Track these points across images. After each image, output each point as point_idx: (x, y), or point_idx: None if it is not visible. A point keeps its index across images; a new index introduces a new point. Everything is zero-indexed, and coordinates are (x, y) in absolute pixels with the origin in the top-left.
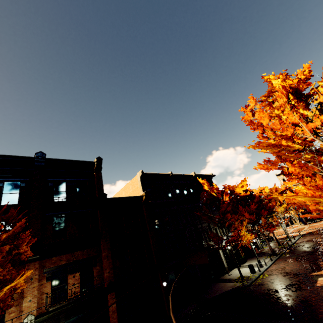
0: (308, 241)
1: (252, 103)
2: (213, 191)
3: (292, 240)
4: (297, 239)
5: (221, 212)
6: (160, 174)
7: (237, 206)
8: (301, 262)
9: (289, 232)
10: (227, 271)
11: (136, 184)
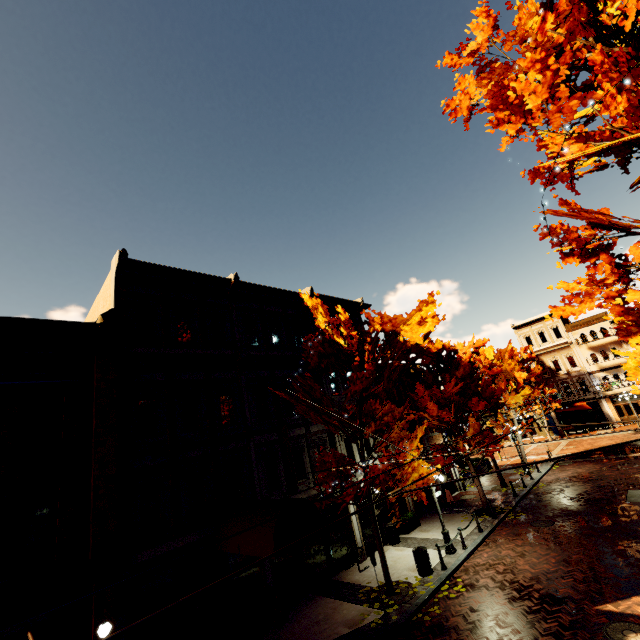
0: (572, 481)
1: (483, 30)
2: (338, 331)
3: (534, 475)
4: (544, 472)
5: (350, 395)
6: (196, 274)
7: (414, 384)
8: (559, 547)
9: (527, 453)
10: (357, 558)
11: (108, 296)
